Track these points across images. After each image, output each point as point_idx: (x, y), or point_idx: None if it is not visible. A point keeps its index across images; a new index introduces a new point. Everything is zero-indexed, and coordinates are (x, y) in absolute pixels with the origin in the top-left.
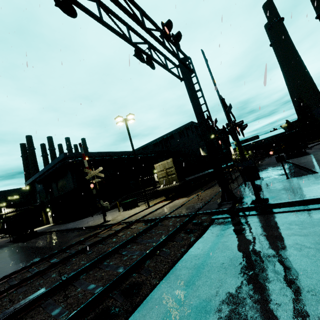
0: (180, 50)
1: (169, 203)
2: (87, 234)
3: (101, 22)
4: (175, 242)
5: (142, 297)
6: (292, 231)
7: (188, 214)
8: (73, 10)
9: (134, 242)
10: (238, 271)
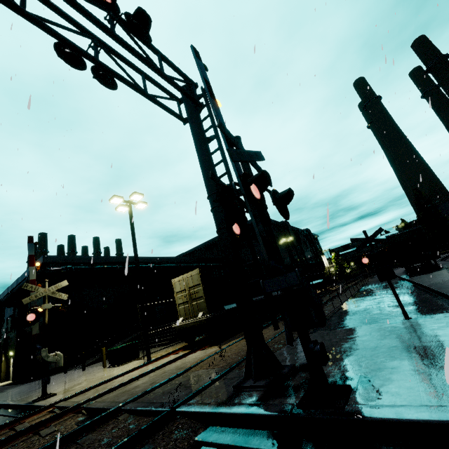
0: (171, 65)
1: (179, 358)
2: None
3: None
4: None
5: None
6: None
7: (159, 409)
8: None
9: None
10: None
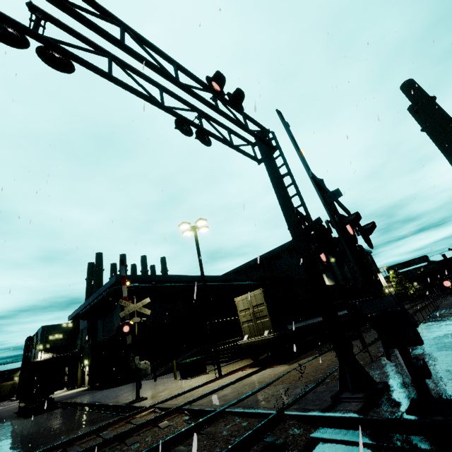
0: (251, 120)
1: (253, 374)
2: (99, 423)
3: (106, 77)
4: None
5: None
6: None
7: (265, 412)
8: (69, 65)
9: None
10: None
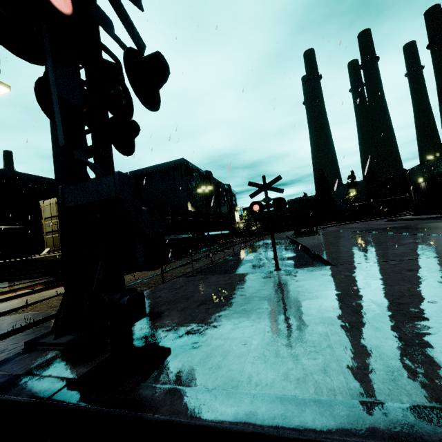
0: None
1: (25, 295)
2: None
3: None
4: None
5: None
6: None
7: None
8: None
9: None
10: None
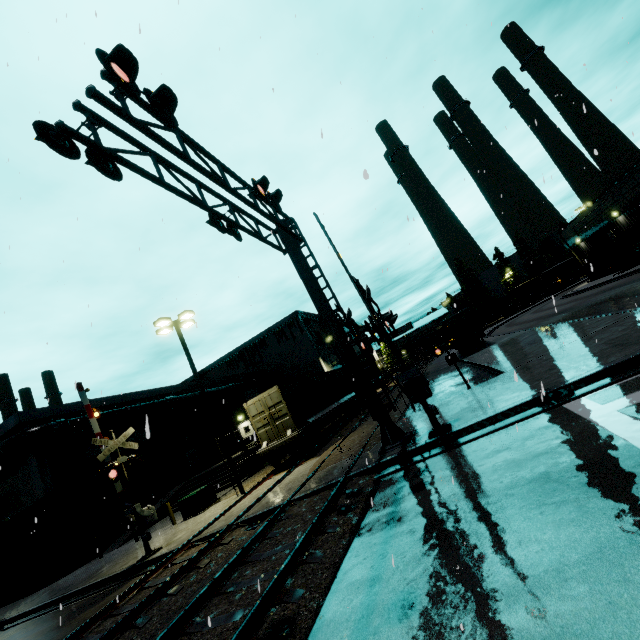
0: (278, 211)
1: (287, 475)
2: (108, 597)
3: (163, 185)
4: (326, 534)
5: (302, 634)
6: (489, 461)
7: (332, 482)
8: (116, 169)
9: (245, 564)
10: (436, 537)
